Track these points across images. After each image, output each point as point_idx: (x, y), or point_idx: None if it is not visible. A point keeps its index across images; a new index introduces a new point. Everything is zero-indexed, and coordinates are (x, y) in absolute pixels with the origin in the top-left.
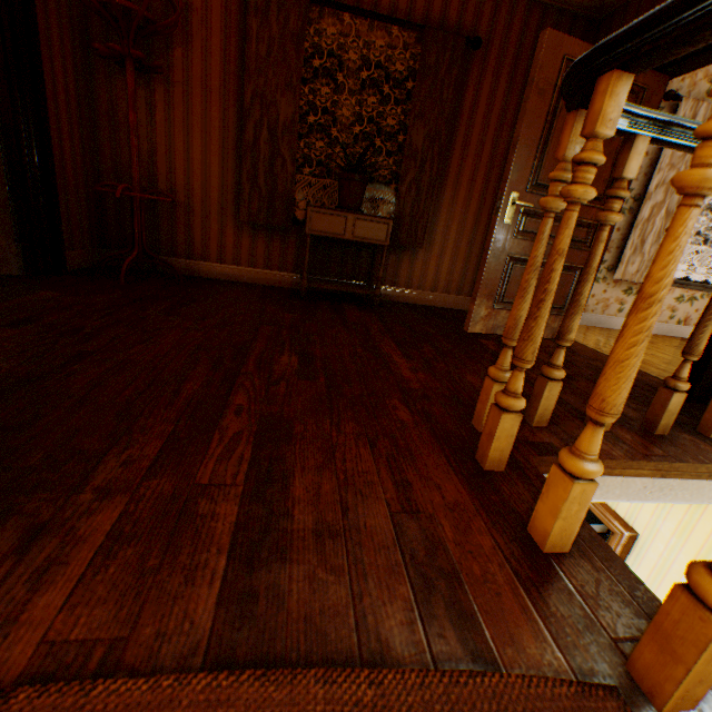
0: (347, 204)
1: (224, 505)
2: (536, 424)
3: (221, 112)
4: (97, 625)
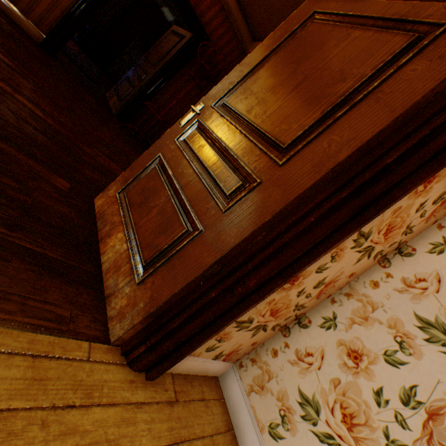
0: None
1: None
2: None
3: None
4: None
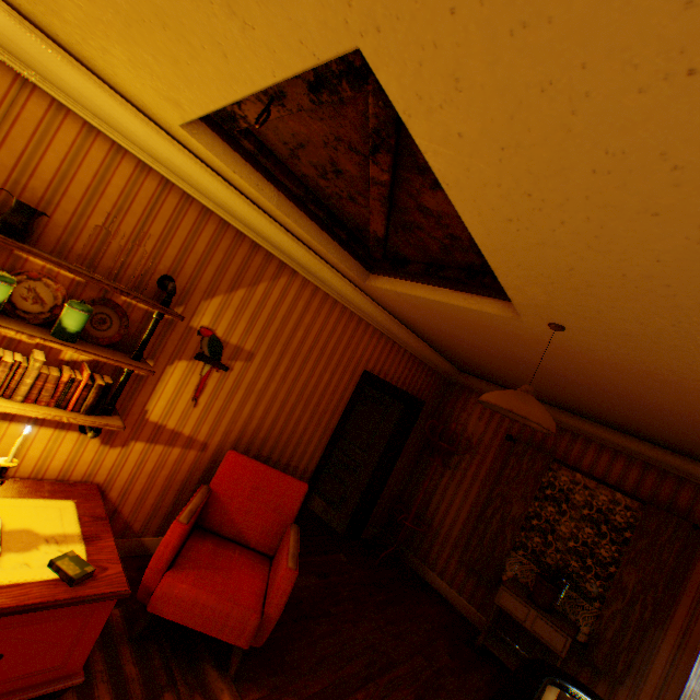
0: (535, 597)
1: None
2: None
3: (477, 491)
4: None
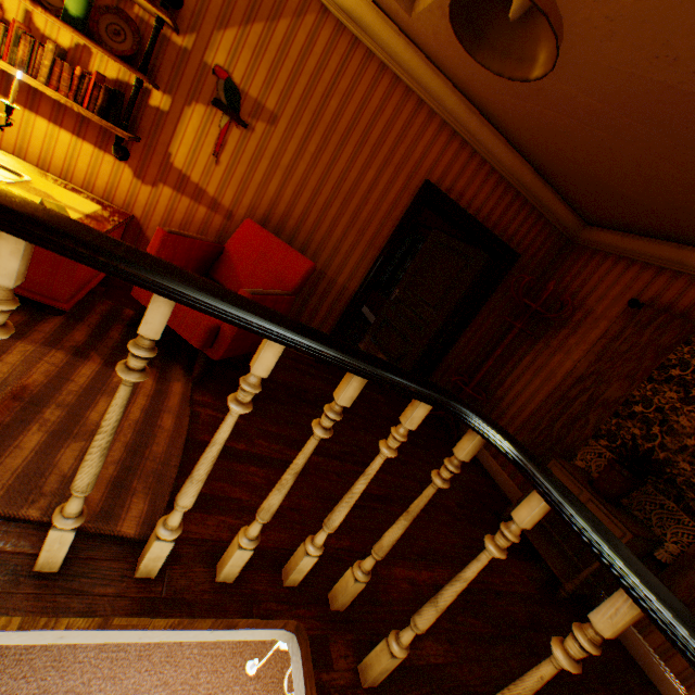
0: (597, 483)
1: (244, 445)
2: (360, 670)
3: (567, 371)
4: (204, 419)
